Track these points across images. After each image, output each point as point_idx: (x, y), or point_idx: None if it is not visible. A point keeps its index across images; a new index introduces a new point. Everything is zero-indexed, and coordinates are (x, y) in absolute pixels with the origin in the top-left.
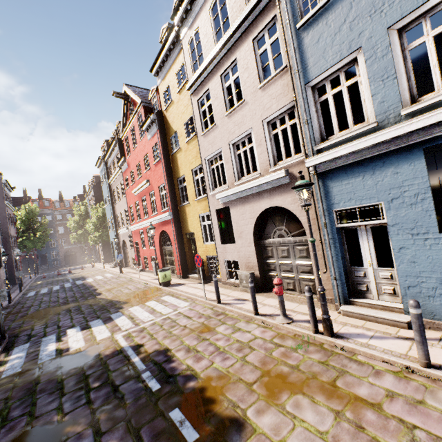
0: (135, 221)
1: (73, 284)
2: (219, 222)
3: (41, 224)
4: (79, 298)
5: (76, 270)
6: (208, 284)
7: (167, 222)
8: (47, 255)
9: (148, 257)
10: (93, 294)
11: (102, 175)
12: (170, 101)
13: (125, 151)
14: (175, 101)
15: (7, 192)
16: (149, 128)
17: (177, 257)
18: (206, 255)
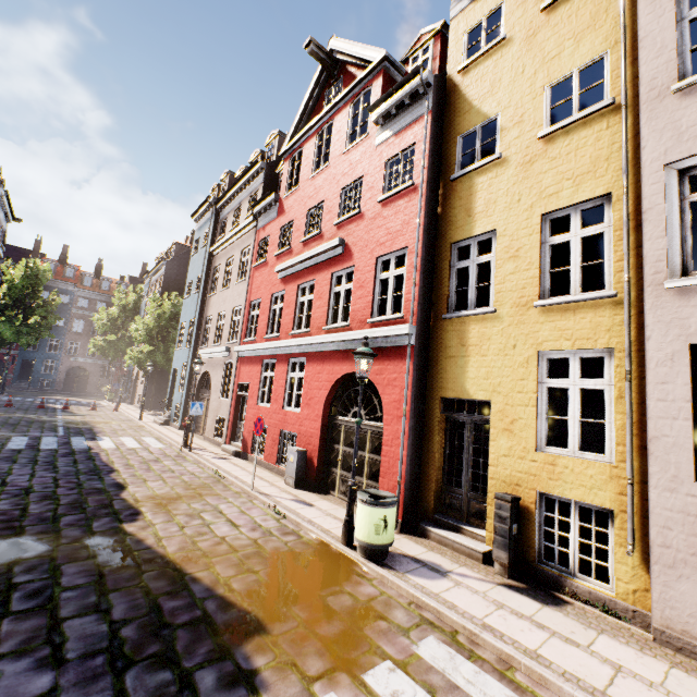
0: (256, 336)
1: (63, 445)
2: (690, 391)
3: (46, 302)
4: (66, 510)
5: (80, 407)
6: (567, 611)
7: (383, 351)
8: (36, 364)
9: (269, 429)
10: (112, 507)
11: (200, 235)
12: (498, 40)
13: (281, 183)
14: (517, 35)
15: (1, 217)
16: (395, 111)
17: (399, 460)
18: (535, 490)
